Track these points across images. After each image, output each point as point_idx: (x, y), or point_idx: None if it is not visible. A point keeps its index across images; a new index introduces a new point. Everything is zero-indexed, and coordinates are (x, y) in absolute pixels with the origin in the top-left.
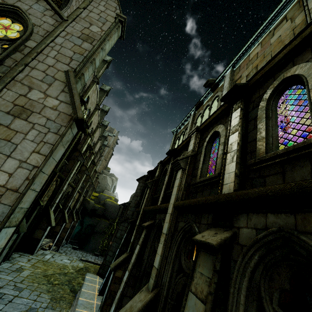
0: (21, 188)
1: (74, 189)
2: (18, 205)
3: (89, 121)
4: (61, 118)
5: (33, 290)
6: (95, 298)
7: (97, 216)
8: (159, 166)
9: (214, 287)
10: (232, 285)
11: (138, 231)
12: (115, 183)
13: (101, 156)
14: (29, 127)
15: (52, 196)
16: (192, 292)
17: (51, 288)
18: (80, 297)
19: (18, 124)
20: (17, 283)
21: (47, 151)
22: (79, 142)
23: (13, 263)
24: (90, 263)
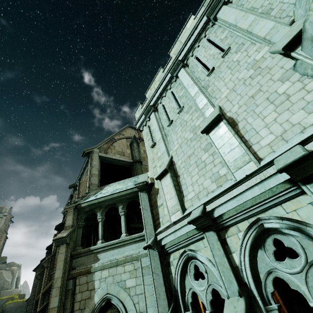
0: None
1: None
2: None
3: None
4: None
5: None
6: None
7: None
8: (46, 256)
9: None
10: None
11: None
12: (18, 273)
13: None
14: None
15: None
16: None
17: None
18: None
19: None
20: None
21: None
22: None
23: None
24: None
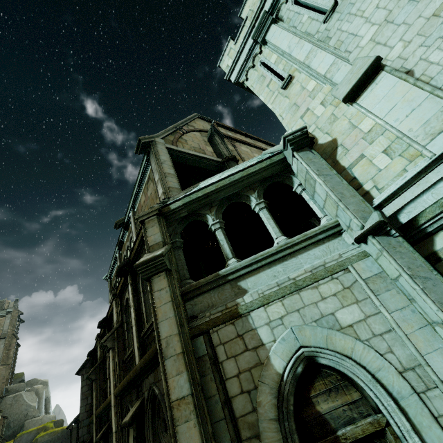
0: None
1: None
2: None
3: None
4: None
5: None
6: None
7: None
8: (98, 342)
9: None
10: (146, 439)
11: None
12: (46, 392)
13: None
14: None
15: None
16: None
17: None
18: None
19: None
20: None
21: None
22: None
23: None
24: None
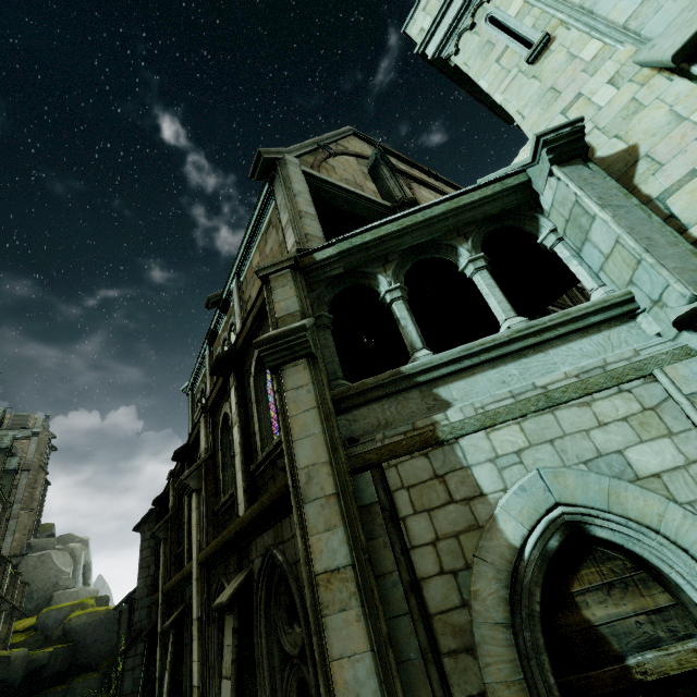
0: None
1: None
2: None
3: None
4: None
5: None
6: None
7: (52, 682)
8: (170, 484)
9: (236, 652)
10: (255, 634)
11: (165, 645)
12: (85, 556)
13: (8, 507)
14: None
15: None
16: (224, 677)
17: None
18: None
19: None
20: None
21: None
22: None
23: None
24: None
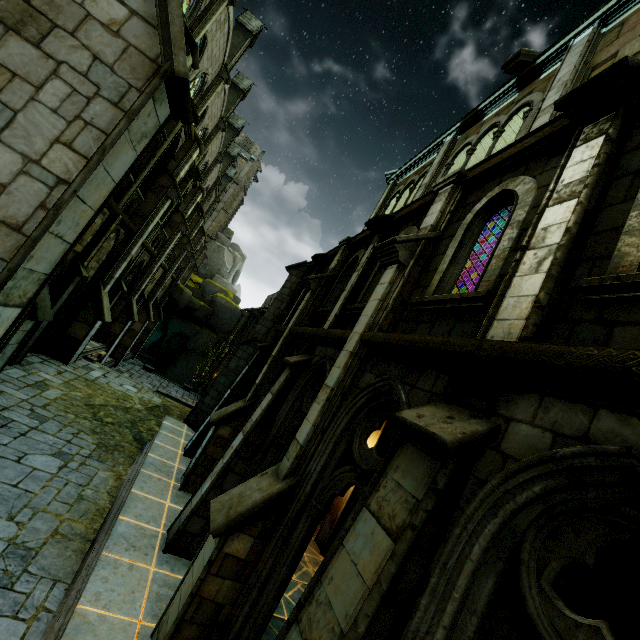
0: (28, 226)
1: (154, 258)
2: (24, 263)
3: (200, 108)
4: (129, 64)
5: (67, 425)
6: (177, 459)
7: (195, 321)
8: (341, 249)
9: (423, 519)
10: (462, 523)
11: (272, 368)
12: (240, 266)
13: (217, 201)
14: (47, 71)
15: (107, 262)
16: (370, 510)
17: (99, 427)
18: (151, 453)
19: (17, 52)
20: (36, 408)
21: (90, 147)
22: (172, 153)
23: (30, 371)
24: (175, 400)
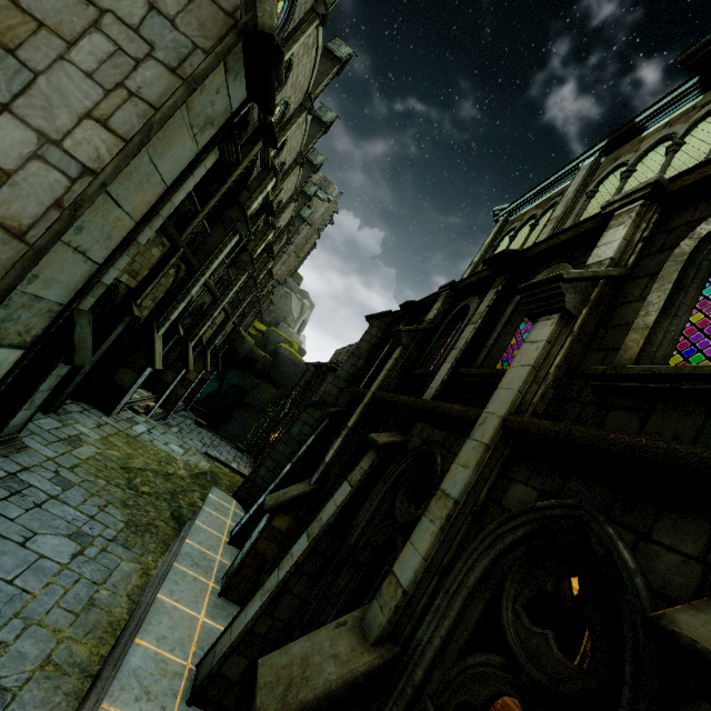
0: (34, 232)
1: (216, 301)
2: (22, 284)
3: (279, 139)
4: (197, 17)
5: (94, 494)
6: (220, 549)
7: (255, 373)
8: (442, 295)
9: None
10: None
11: (347, 444)
12: (307, 315)
13: (288, 244)
14: (85, 21)
15: (164, 302)
16: None
17: (132, 499)
18: (189, 538)
19: None
20: (62, 470)
21: (133, 126)
22: (245, 182)
23: (65, 422)
24: (225, 465)
